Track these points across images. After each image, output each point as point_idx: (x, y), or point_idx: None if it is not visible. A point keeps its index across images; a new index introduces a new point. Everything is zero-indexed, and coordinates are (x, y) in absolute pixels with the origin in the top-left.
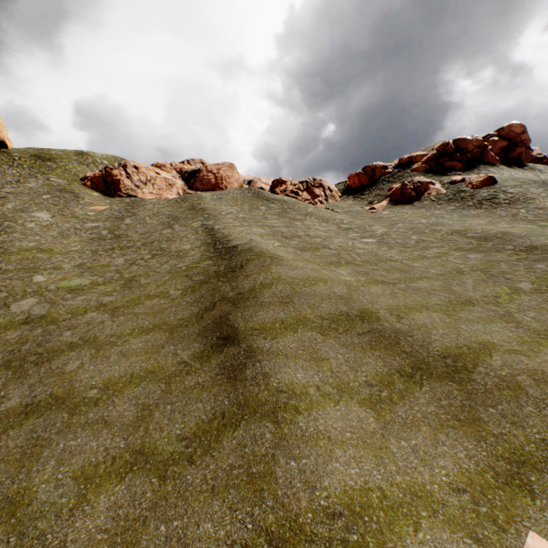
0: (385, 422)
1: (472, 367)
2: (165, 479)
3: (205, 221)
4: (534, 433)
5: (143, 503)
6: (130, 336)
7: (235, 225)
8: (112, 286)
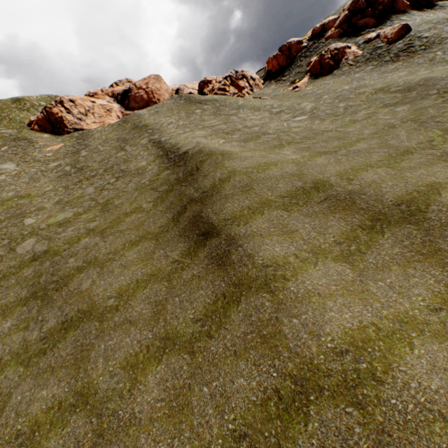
0: (360, 270)
1: (425, 208)
2: (194, 354)
3: (151, 136)
4: None
5: (183, 375)
6: (124, 251)
7: (179, 133)
8: (92, 213)
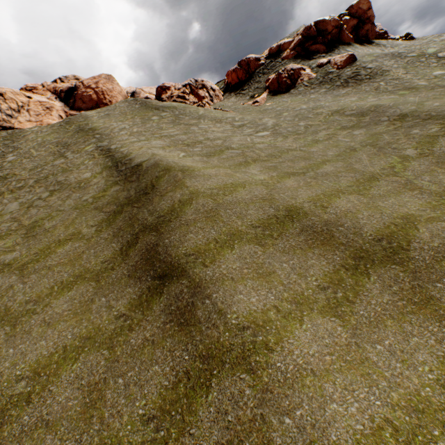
0: (353, 327)
1: (406, 245)
2: None
3: (99, 142)
4: None
5: None
6: (50, 298)
7: (133, 141)
8: (12, 239)
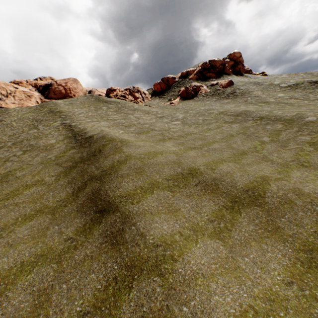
0: (230, 246)
1: (263, 194)
2: None
3: (64, 120)
4: (309, 229)
5: None
6: (14, 226)
7: (88, 121)
8: None
